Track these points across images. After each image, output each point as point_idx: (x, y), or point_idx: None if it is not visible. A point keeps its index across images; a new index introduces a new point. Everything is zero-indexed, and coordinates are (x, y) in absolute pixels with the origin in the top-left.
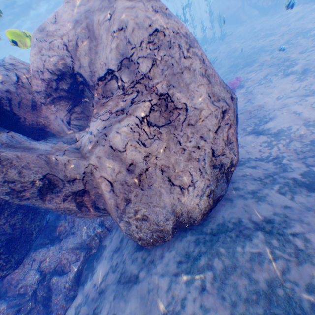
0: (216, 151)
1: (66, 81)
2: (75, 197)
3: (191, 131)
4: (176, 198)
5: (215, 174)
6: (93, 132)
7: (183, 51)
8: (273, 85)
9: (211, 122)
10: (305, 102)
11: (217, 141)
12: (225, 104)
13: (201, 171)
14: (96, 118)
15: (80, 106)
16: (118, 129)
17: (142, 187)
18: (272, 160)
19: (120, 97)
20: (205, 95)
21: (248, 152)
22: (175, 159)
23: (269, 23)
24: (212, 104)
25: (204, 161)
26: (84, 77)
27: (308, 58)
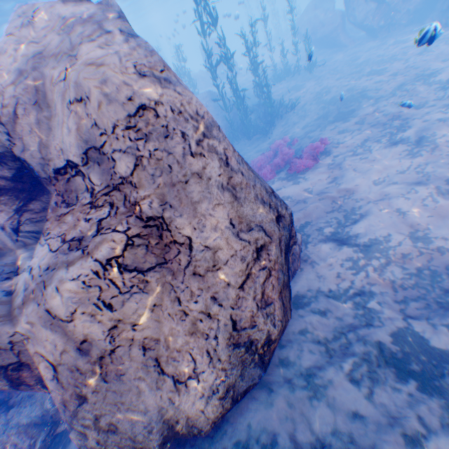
0: (240, 320)
1: (7, 166)
2: (6, 371)
3: (197, 283)
4: (167, 397)
5: (239, 355)
6: (34, 269)
7: (192, 143)
8: (372, 157)
9: (234, 270)
10: (416, 194)
11: (243, 303)
12: (262, 234)
13: (211, 355)
14: (46, 241)
15: (42, 200)
16: (61, 282)
17: (108, 378)
18: (354, 297)
19: (86, 210)
20: (226, 223)
21: (320, 276)
22: (171, 327)
23: (379, 53)
24: (239, 236)
25: (217, 339)
26: (33, 166)
27: (427, 119)
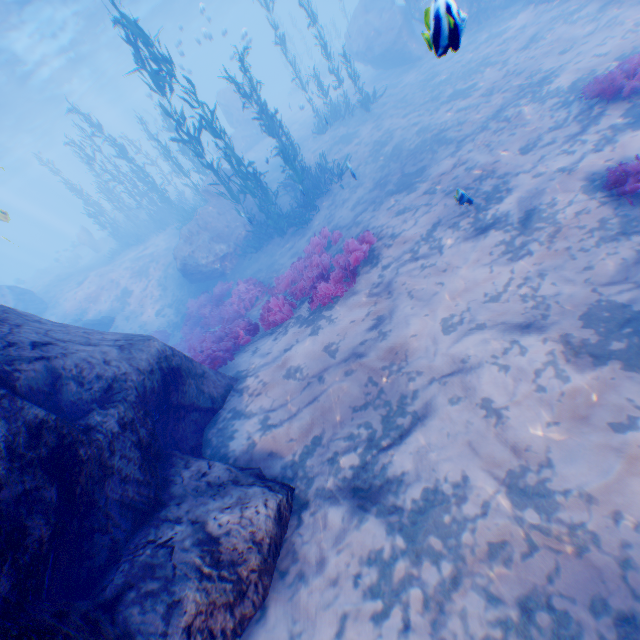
0: None
1: None
2: None
3: None
4: None
5: None
6: None
7: None
8: (444, 265)
9: None
10: (522, 354)
11: None
12: None
13: None
14: None
15: None
16: None
17: None
18: None
19: None
20: None
21: (299, 637)
22: None
23: (465, 59)
24: None
25: None
26: None
27: (540, 169)
